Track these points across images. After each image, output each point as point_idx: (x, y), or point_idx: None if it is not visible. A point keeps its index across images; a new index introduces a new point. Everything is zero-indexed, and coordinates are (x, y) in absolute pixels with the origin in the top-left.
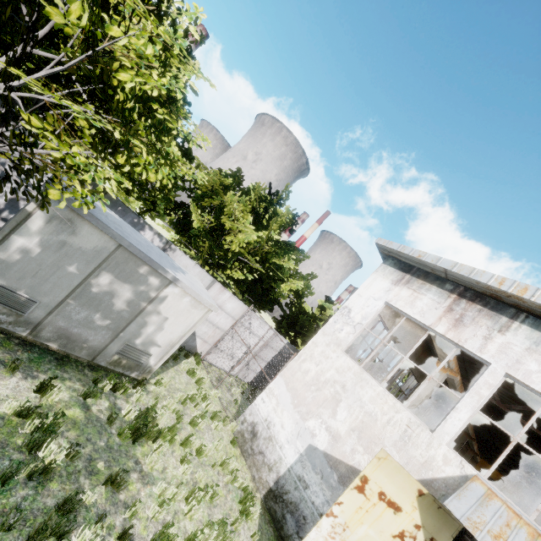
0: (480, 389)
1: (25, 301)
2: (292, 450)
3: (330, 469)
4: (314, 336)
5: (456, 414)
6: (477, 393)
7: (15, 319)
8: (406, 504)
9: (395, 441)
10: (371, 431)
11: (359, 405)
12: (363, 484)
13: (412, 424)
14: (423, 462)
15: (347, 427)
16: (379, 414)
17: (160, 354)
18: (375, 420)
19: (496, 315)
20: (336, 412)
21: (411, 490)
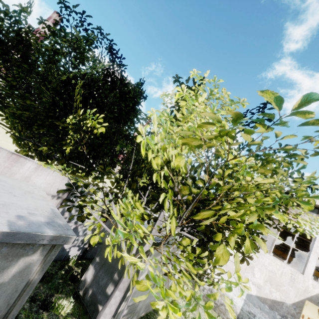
0: (316, 250)
1: (137, 303)
2: (238, 299)
3: (262, 304)
4: (225, 233)
5: (310, 264)
6: (315, 252)
7: (132, 315)
8: (315, 317)
9: (288, 282)
10: (275, 280)
11: (264, 267)
12: (303, 318)
13: (293, 272)
14: (304, 289)
15: (263, 280)
16: (276, 270)
17: (175, 282)
18: (275, 274)
19: (310, 213)
20: (254, 273)
21: (316, 311)
